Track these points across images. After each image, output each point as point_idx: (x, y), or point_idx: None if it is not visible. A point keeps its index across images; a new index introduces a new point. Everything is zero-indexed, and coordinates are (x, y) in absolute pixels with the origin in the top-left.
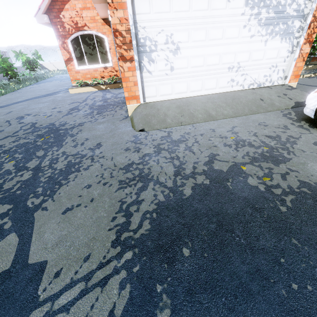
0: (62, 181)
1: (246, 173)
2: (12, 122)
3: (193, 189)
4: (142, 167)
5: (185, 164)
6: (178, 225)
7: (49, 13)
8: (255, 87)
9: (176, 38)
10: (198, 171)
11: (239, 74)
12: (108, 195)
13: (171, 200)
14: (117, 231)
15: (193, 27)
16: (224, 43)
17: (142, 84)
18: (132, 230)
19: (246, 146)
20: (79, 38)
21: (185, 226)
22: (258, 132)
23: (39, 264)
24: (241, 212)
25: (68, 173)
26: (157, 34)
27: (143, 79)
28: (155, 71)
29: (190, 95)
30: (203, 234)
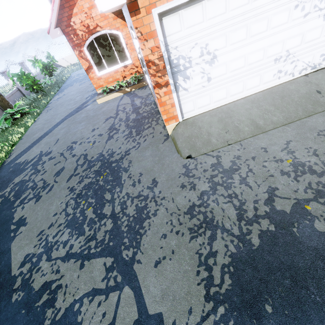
0: (140, 230)
1: (311, 214)
2: (66, 155)
3: (260, 237)
4: (205, 210)
5: (245, 204)
6: (255, 280)
7: (59, 24)
8: (308, 71)
9: (211, 47)
10: (260, 214)
11: (288, 62)
12: (184, 247)
13: (242, 252)
14: (204, 285)
15: (231, 29)
16: (269, 34)
17: (179, 103)
18: (217, 284)
19: (307, 173)
20: (94, 42)
21: (262, 281)
22: (319, 148)
23: (157, 315)
24: (312, 265)
25: (141, 220)
26: (190, 49)
27: (180, 98)
28: (191, 87)
29: (230, 99)
30: (280, 290)
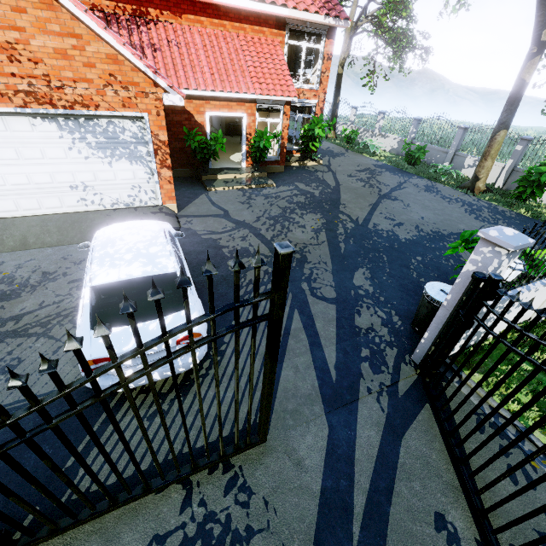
0: None
1: None
2: None
3: None
4: None
5: None
6: None
7: None
8: (121, 207)
9: None
10: None
11: (90, 193)
12: None
13: None
14: None
15: None
16: (50, 163)
17: None
18: None
19: (4, 283)
20: None
21: None
22: (45, 267)
23: None
24: None
25: None
26: None
27: None
28: None
29: (25, 214)
30: None
